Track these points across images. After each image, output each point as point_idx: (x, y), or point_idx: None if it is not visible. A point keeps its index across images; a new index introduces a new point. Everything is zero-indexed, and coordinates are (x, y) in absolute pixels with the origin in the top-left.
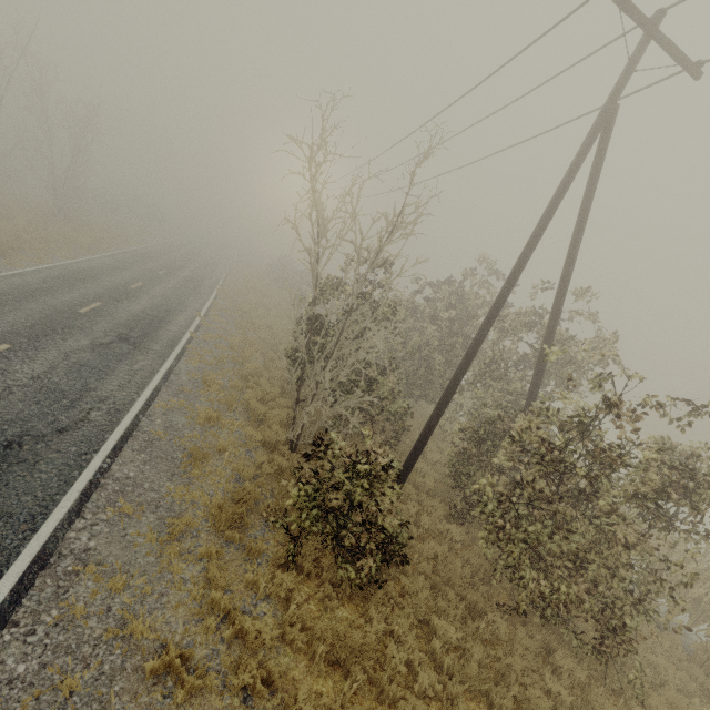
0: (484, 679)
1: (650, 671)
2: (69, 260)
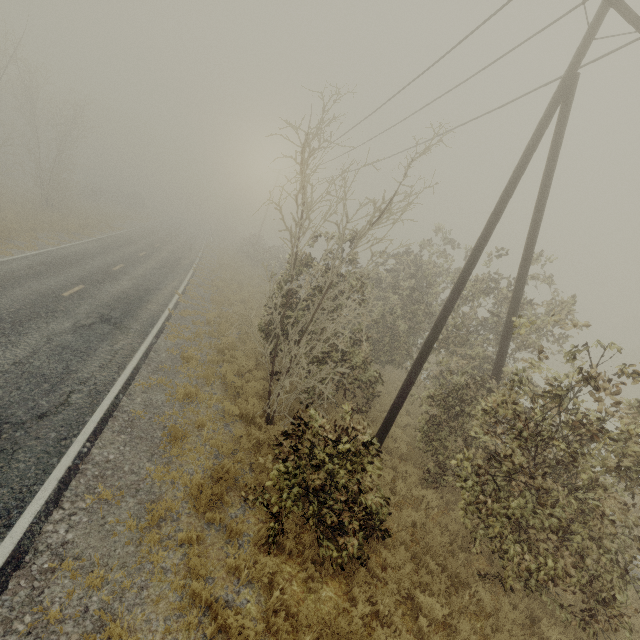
0: None
1: (634, 635)
2: (55, 246)
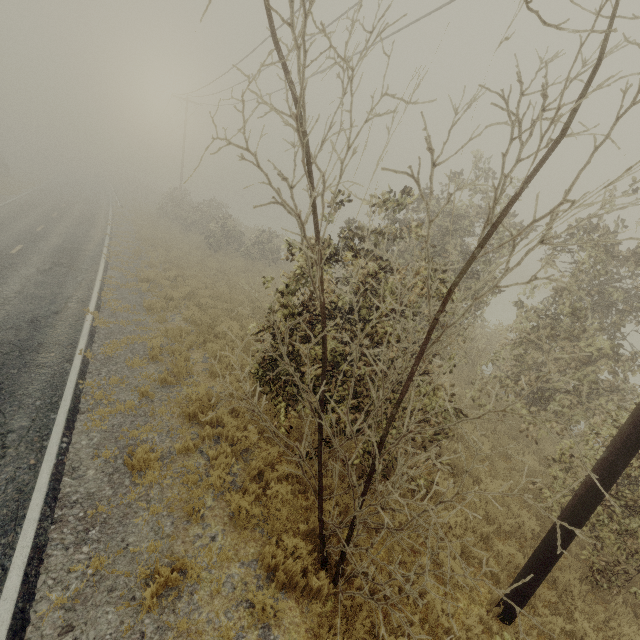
0: None
1: None
2: None
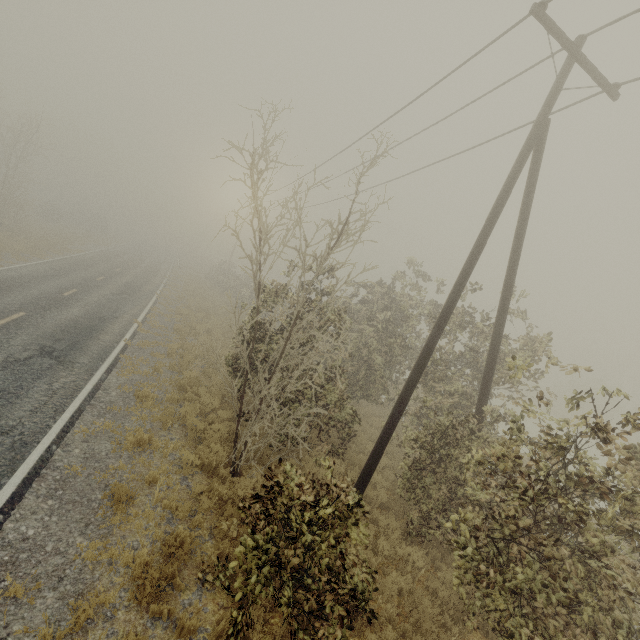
0: None
1: None
2: None
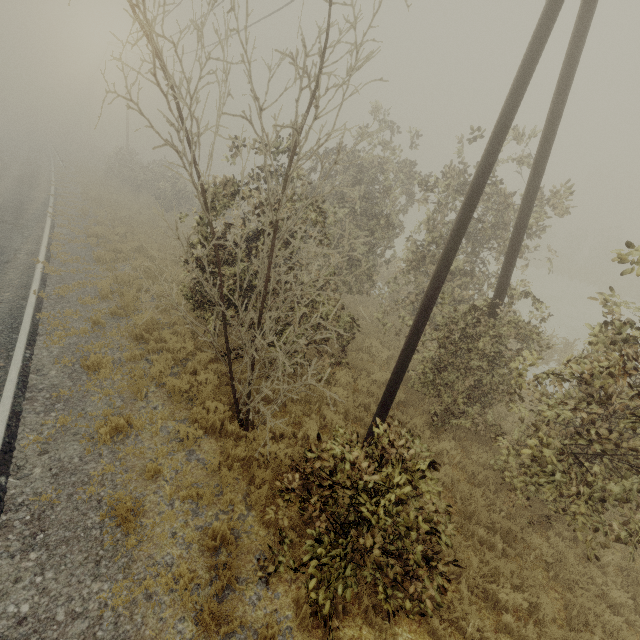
0: (553, 619)
1: None
2: None
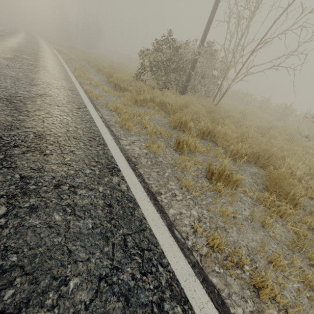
0: None
1: None
2: None
